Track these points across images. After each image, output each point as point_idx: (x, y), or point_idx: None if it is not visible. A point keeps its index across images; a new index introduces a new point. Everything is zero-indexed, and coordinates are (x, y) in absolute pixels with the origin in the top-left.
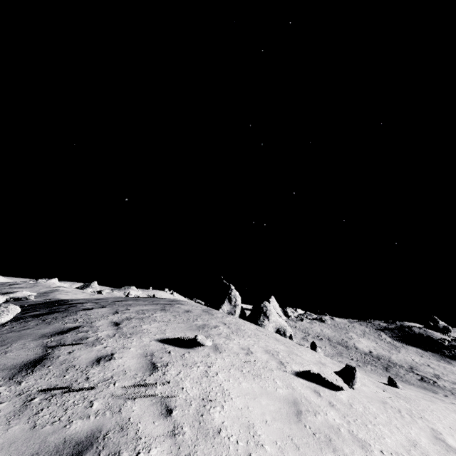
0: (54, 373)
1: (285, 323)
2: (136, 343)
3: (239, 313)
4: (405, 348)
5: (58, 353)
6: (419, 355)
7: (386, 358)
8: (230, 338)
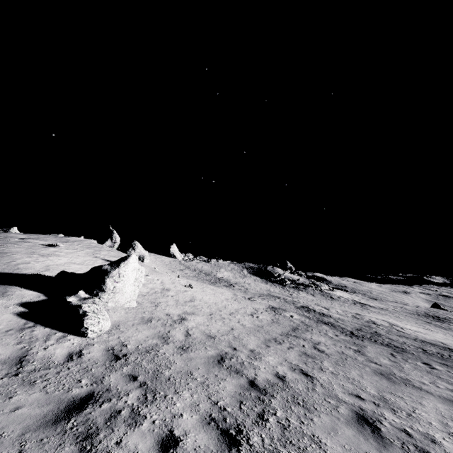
0: None
1: (146, 254)
2: (29, 244)
3: (117, 247)
4: (251, 277)
5: None
6: (254, 280)
7: (227, 280)
8: (81, 248)
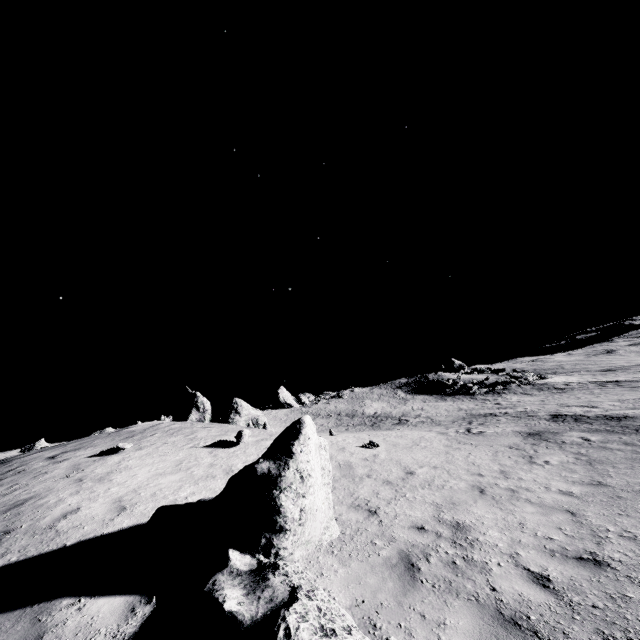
0: (3, 489)
1: (259, 413)
2: (68, 463)
3: (209, 418)
4: (414, 398)
5: (3, 483)
6: (422, 402)
7: (386, 414)
8: (160, 440)
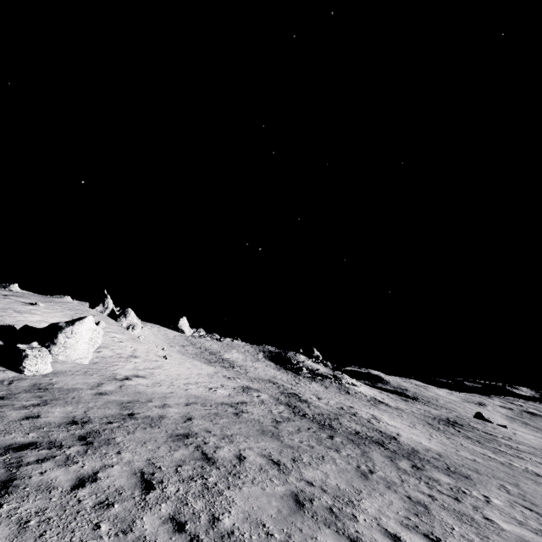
0: None
1: (139, 323)
2: (10, 300)
3: (108, 313)
4: (264, 362)
5: None
6: (265, 365)
7: (233, 361)
8: (61, 309)
